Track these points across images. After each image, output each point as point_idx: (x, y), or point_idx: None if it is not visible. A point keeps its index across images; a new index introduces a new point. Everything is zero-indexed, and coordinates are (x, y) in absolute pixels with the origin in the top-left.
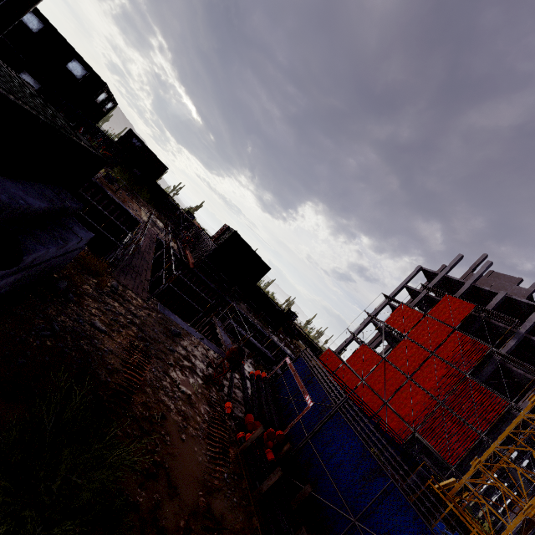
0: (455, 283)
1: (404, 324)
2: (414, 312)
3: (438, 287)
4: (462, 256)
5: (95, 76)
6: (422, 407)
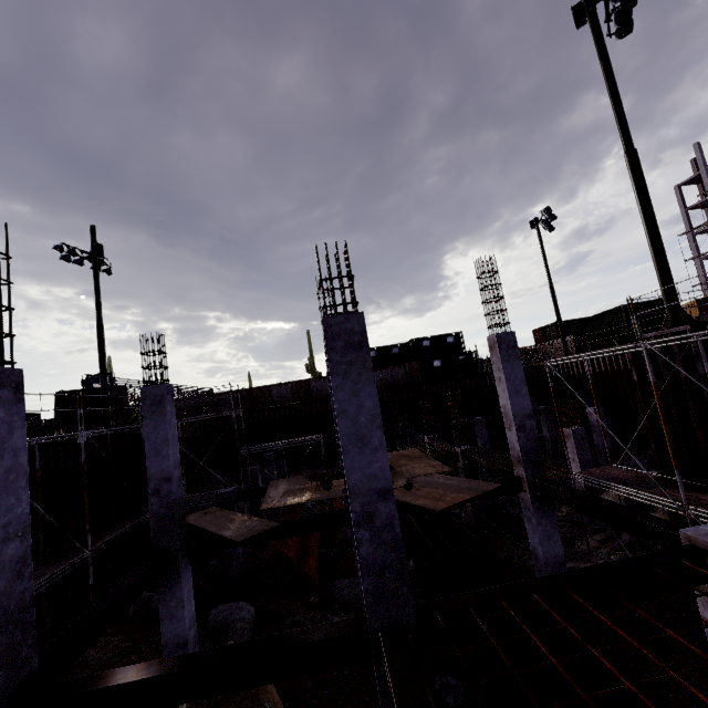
0: None
1: None
2: None
3: None
4: (697, 143)
5: (456, 334)
6: None
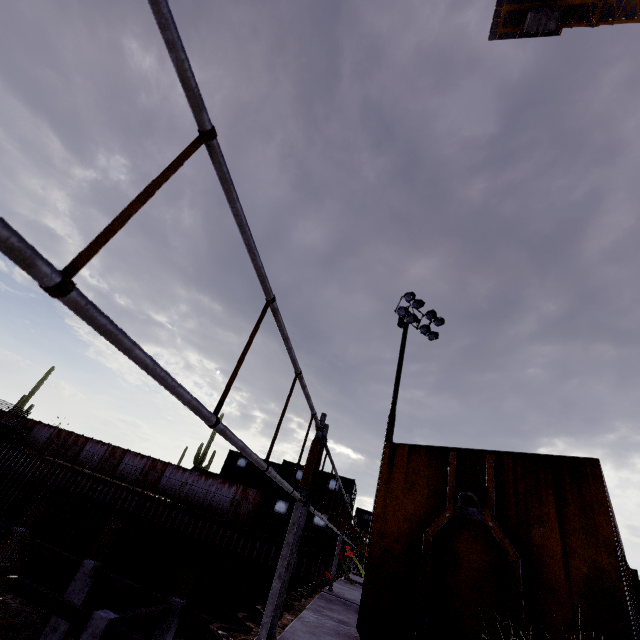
0: None
1: None
2: None
3: None
4: None
5: (345, 480)
6: None
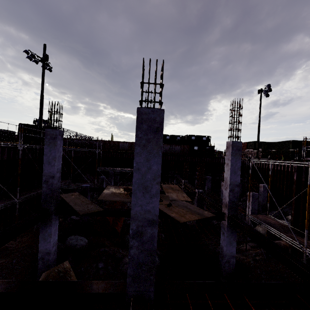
0: None
1: None
2: None
3: None
4: None
5: (208, 136)
6: None
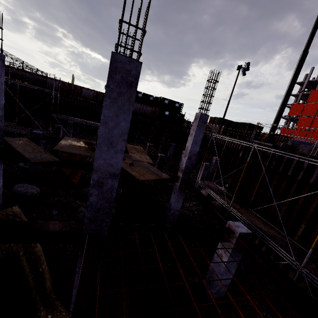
0: (314, 82)
1: (297, 112)
2: (299, 105)
3: (307, 86)
4: (313, 67)
5: (181, 103)
6: (317, 137)
